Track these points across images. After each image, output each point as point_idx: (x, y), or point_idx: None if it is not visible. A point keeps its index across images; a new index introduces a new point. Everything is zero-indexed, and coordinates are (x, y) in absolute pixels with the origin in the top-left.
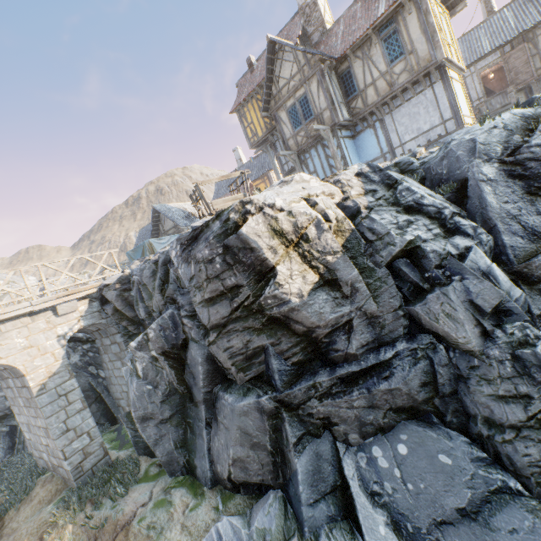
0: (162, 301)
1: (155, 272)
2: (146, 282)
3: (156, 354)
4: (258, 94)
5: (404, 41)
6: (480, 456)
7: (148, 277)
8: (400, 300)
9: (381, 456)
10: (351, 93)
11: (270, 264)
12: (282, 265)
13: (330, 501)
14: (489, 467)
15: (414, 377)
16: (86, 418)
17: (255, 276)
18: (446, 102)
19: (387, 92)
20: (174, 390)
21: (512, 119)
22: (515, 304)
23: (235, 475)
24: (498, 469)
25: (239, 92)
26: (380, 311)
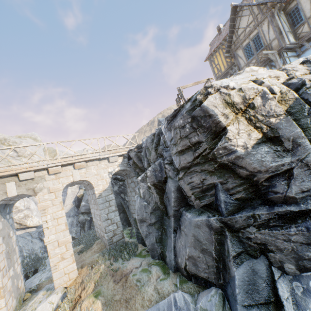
0: (155, 156)
1: (153, 140)
2: (148, 145)
3: (150, 185)
4: (223, 45)
5: None
6: None
7: (149, 143)
8: None
9: None
10: (297, 23)
11: (223, 125)
12: (232, 126)
13: None
14: None
15: None
16: (116, 215)
17: (211, 135)
18: None
19: None
20: (157, 207)
21: None
22: None
23: (189, 267)
24: None
25: (211, 48)
26: None
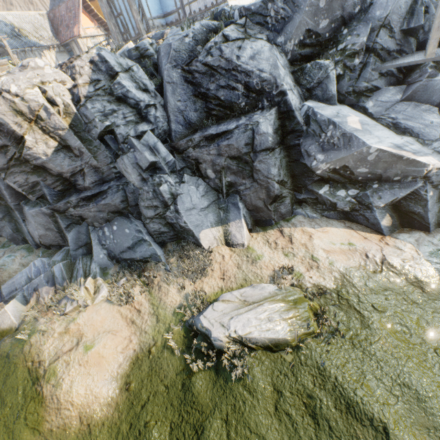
0: None
1: None
2: None
3: None
4: None
5: None
6: (138, 229)
7: None
8: (111, 159)
9: (107, 231)
10: None
11: (19, 134)
12: (29, 136)
13: (85, 249)
14: (139, 233)
15: (117, 198)
16: None
17: (15, 140)
18: None
19: None
20: None
21: (201, 30)
22: (163, 165)
23: (44, 242)
24: (142, 233)
25: None
26: (100, 165)
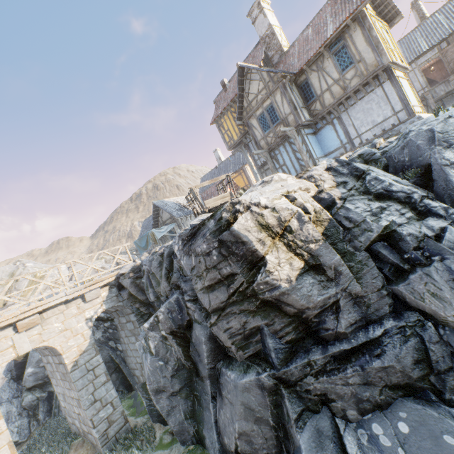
0: (168, 287)
1: (162, 263)
2: (154, 272)
3: (166, 334)
4: (232, 107)
5: (352, 53)
6: None
7: (156, 267)
8: (382, 280)
9: (382, 434)
10: (310, 99)
11: (260, 254)
12: (271, 255)
13: None
14: None
15: (406, 354)
16: (109, 389)
17: (247, 265)
18: (396, 97)
19: (341, 95)
20: (182, 366)
21: None
22: None
23: (241, 448)
24: None
25: (216, 107)
26: (364, 291)
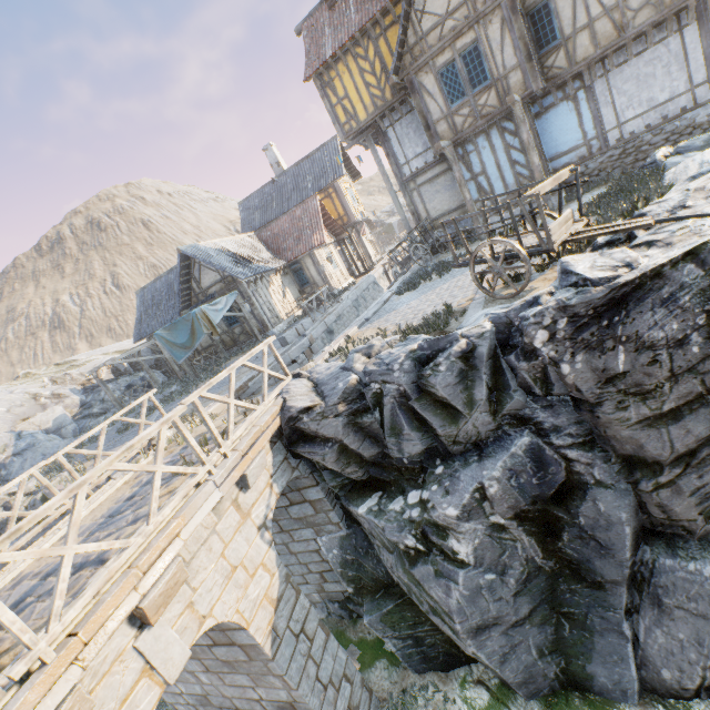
0: (491, 424)
1: (465, 374)
2: (448, 395)
3: (505, 520)
4: (358, 45)
5: None
6: None
7: (450, 385)
8: None
9: None
10: (547, 42)
11: None
12: None
13: None
14: None
15: None
16: (334, 652)
17: None
18: (701, 57)
19: (613, 40)
20: (536, 571)
21: None
22: None
23: None
24: None
25: (311, 44)
26: None
